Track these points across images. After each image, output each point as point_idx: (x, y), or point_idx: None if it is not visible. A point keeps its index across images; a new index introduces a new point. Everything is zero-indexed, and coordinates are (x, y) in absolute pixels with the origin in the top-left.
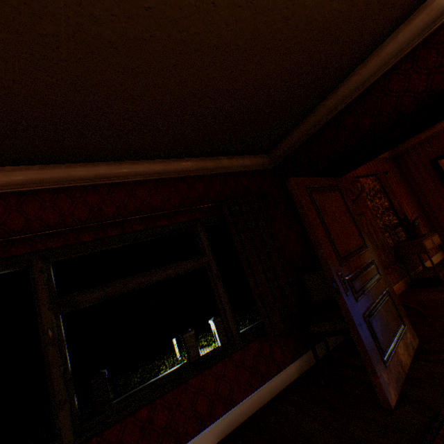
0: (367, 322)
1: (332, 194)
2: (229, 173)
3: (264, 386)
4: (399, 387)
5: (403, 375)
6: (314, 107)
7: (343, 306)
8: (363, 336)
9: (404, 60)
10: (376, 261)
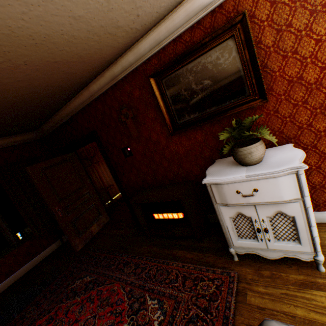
0: (72, 223)
1: (65, 165)
2: (4, 147)
3: (35, 258)
4: (86, 242)
5: (92, 237)
6: (52, 116)
7: (59, 221)
8: (68, 230)
9: (80, 112)
10: (92, 191)
